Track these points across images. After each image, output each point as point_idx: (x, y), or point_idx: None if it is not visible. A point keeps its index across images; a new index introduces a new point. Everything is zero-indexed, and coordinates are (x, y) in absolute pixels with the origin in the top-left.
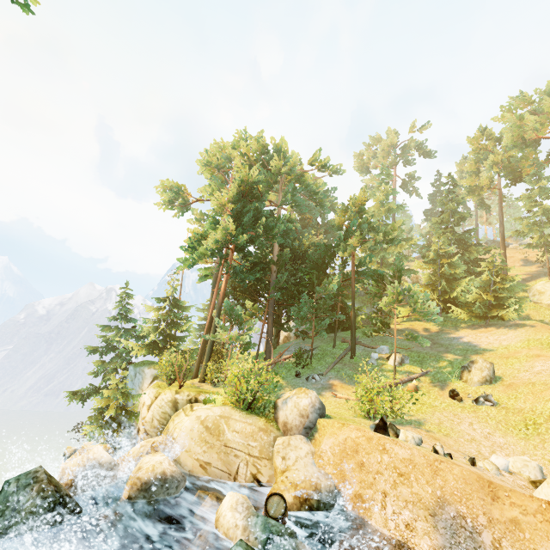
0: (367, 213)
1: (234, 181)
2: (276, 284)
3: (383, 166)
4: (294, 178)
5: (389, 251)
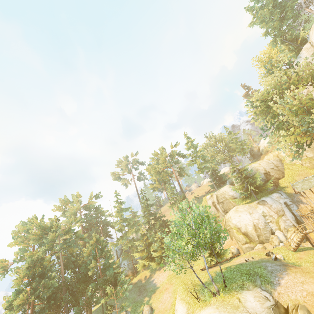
0: (101, 240)
1: (25, 263)
2: (64, 300)
3: (116, 191)
4: (65, 232)
5: (127, 235)
